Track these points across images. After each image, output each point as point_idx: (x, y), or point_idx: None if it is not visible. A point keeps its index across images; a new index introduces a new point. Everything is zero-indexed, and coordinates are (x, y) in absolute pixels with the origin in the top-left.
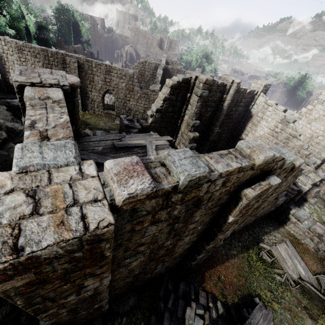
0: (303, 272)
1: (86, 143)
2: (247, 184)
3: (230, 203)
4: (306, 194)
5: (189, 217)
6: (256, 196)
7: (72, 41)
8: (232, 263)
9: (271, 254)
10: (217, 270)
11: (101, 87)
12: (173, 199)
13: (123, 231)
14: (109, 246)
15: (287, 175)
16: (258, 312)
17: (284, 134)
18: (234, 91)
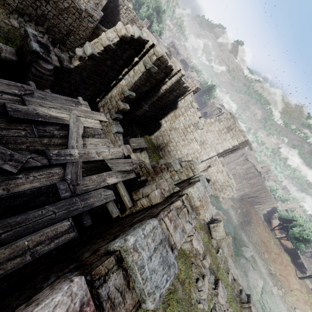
0: None
1: None
2: None
3: None
4: None
5: None
6: None
7: None
8: None
9: None
10: None
11: None
12: None
13: None
14: None
15: None
16: None
17: (191, 135)
18: (176, 80)
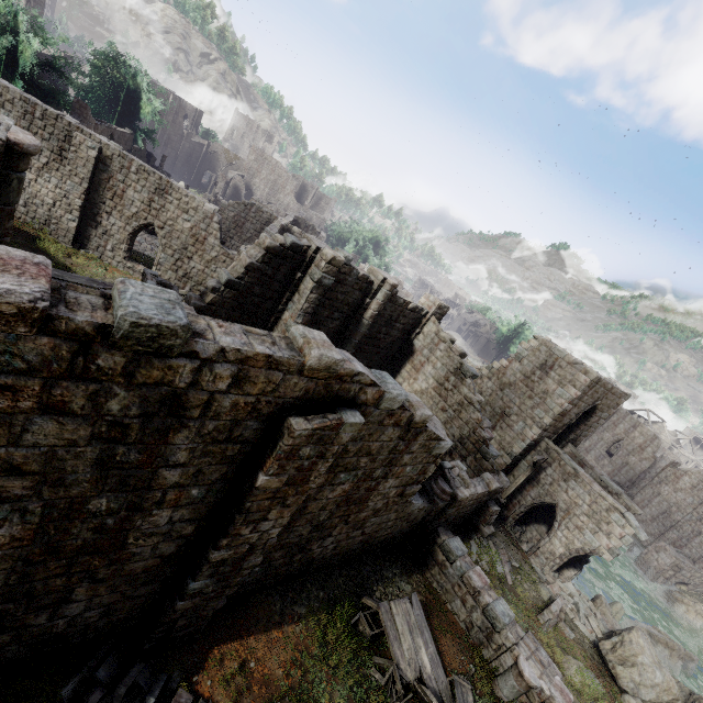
0: (429, 668)
1: None
2: (304, 413)
3: (266, 445)
4: (479, 516)
5: (156, 440)
6: (309, 433)
7: (114, 119)
8: (288, 633)
9: (380, 623)
10: (246, 646)
11: (137, 213)
12: (103, 363)
13: None
14: None
15: (406, 436)
16: None
17: (457, 395)
18: (385, 297)
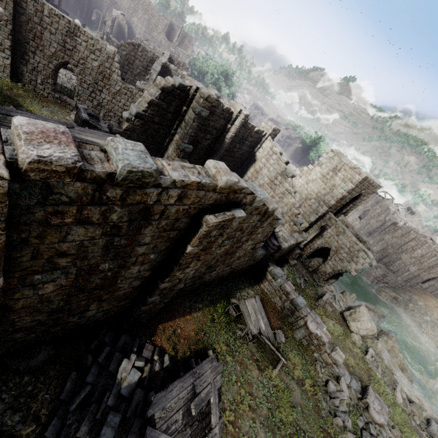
0: (264, 328)
1: (1, 115)
2: (212, 212)
3: (191, 230)
4: (289, 255)
5: (135, 233)
6: (217, 224)
7: None
8: (194, 316)
9: (239, 310)
10: (175, 323)
11: (55, 53)
12: (110, 194)
13: (30, 219)
14: (0, 217)
15: (262, 219)
16: (208, 363)
17: (282, 188)
18: (241, 124)
